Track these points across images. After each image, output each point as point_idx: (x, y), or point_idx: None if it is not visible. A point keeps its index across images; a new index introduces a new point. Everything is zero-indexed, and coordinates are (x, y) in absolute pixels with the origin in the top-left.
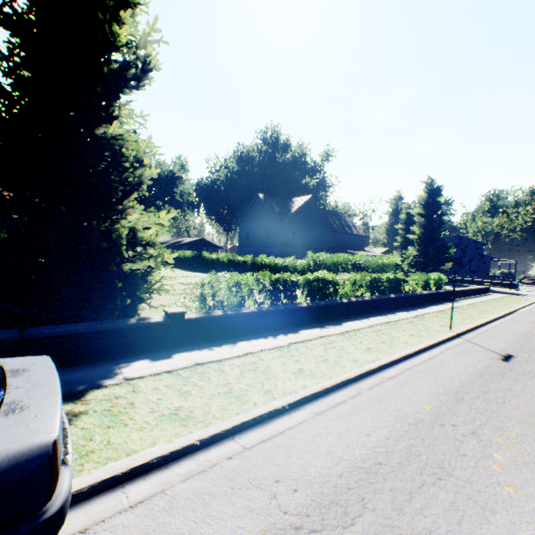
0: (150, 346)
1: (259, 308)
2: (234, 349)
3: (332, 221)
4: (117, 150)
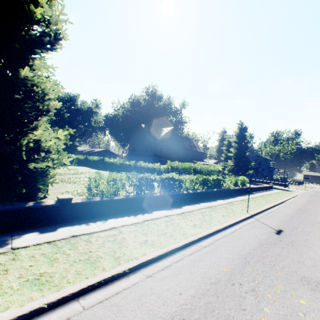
0: (43, 222)
1: (127, 196)
2: (104, 224)
3: (185, 143)
4: (30, 87)
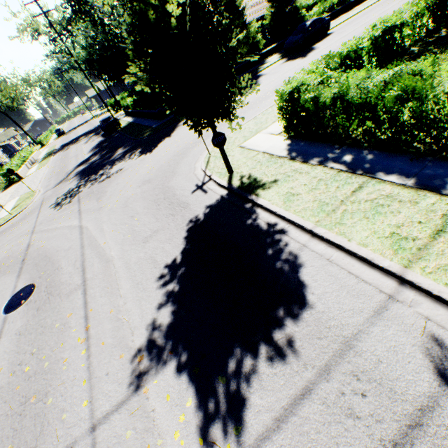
0: None
1: (326, 15)
2: None
3: None
4: None
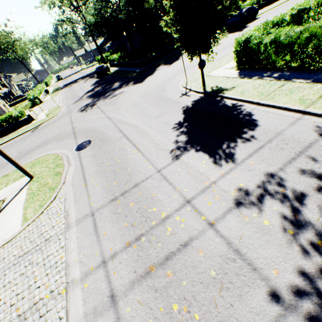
0: None
1: (255, 6)
2: None
3: None
4: None
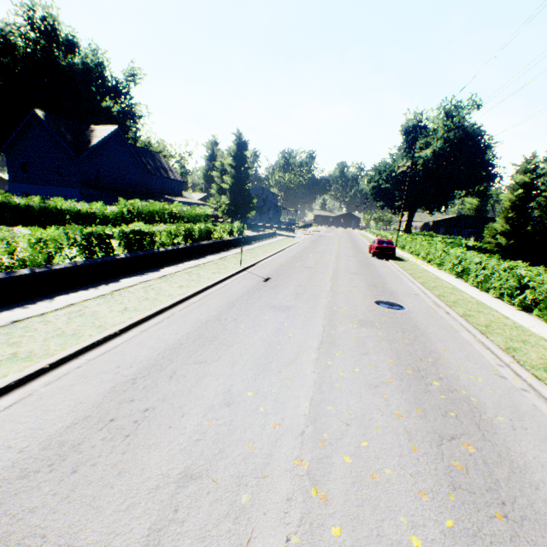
0: None
1: (74, 263)
2: (54, 303)
3: (146, 162)
4: None
